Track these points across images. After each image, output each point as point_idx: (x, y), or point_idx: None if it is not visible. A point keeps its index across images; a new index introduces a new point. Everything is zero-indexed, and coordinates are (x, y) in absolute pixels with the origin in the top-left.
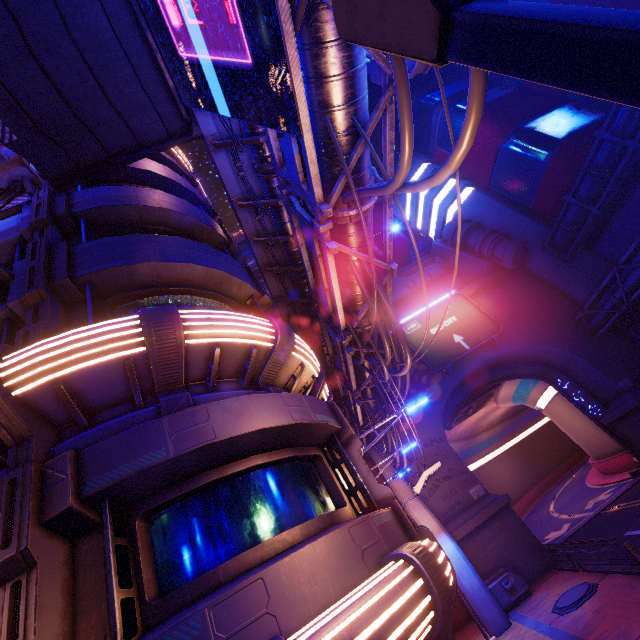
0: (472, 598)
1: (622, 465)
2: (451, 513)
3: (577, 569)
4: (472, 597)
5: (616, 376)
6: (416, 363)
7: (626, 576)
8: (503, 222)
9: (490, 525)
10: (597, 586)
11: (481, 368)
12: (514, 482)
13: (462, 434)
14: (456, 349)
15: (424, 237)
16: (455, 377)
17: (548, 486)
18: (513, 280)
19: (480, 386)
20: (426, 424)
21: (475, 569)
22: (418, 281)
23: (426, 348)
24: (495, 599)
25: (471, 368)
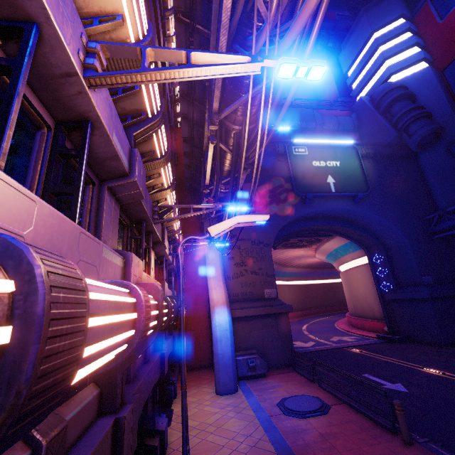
0: (218, 361)
1: (372, 327)
2: (241, 297)
3: (314, 381)
4: (219, 360)
5: (425, 271)
6: (285, 180)
7: (365, 418)
8: (431, 109)
9: (265, 319)
10: (330, 409)
11: (330, 214)
12: (289, 303)
13: (278, 260)
14: (324, 187)
15: (352, 97)
16: (308, 207)
17: (307, 315)
18: (402, 163)
19: (318, 229)
20: (263, 228)
21: (235, 341)
22: (327, 123)
23: (301, 173)
24: (236, 370)
25: (325, 208)
